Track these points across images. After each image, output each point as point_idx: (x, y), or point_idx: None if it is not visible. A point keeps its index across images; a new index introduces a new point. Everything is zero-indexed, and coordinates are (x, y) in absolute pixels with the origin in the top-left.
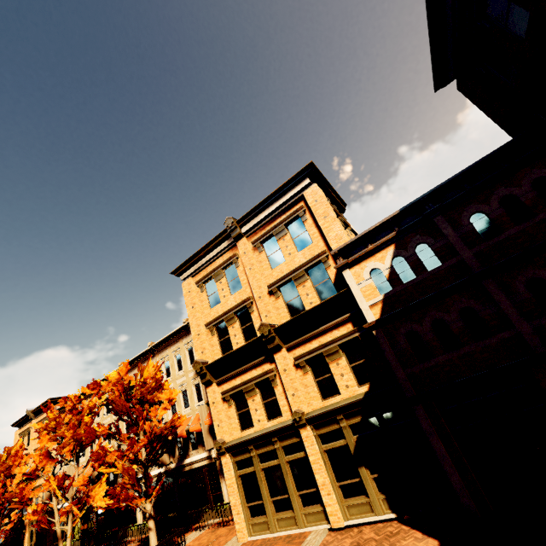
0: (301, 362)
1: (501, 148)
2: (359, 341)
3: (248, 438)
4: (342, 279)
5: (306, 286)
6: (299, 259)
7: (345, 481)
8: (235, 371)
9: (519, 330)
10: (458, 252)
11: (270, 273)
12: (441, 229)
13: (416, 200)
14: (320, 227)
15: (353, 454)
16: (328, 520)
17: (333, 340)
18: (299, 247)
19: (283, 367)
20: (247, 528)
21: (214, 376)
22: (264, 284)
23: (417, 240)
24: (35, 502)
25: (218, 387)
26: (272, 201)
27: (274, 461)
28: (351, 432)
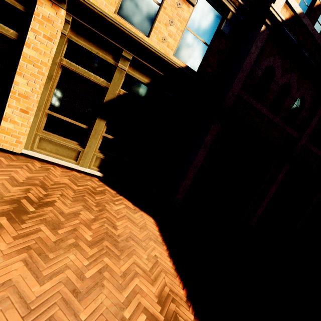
0: None
1: None
2: (219, 20)
3: None
4: None
5: None
6: None
7: (64, 117)
8: None
9: (302, 139)
10: None
11: None
12: None
13: None
14: None
15: (105, 102)
16: None
17: None
18: None
19: None
20: None
21: None
22: None
23: None
24: None
25: None
26: None
27: None
28: (121, 83)
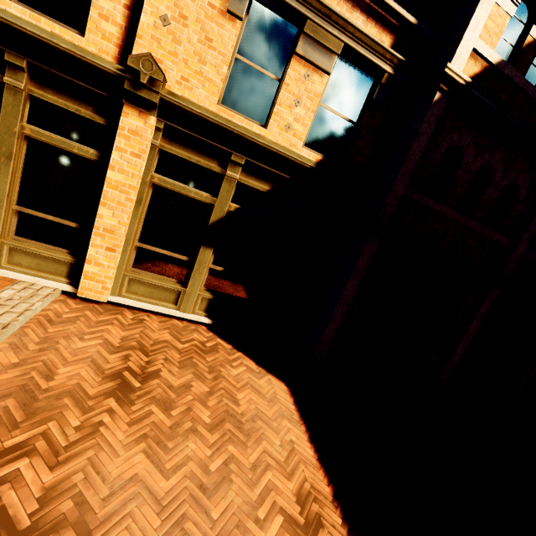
0: None
1: None
2: (369, 85)
3: None
4: None
5: None
6: None
7: (159, 249)
8: None
9: (517, 248)
10: None
11: None
12: None
13: None
14: None
15: (211, 225)
16: (70, 280)
17: (348, 25)
18: None
19: None
20: None
21: None
22: None
23: None
24: None
25: None
26: None
27: None
28: (232, 195)
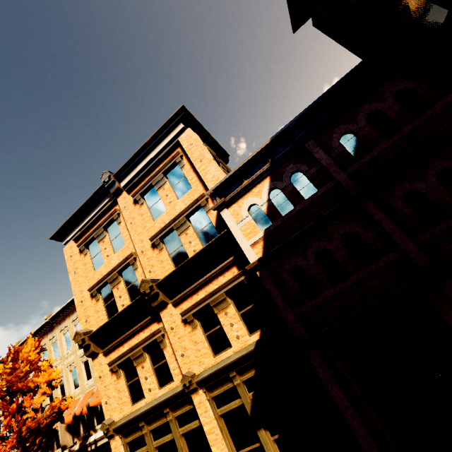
0: (188, 316)
1: (361, 64)
2: (246, 285)
3: (137, 414)
4: (223, 221)
5: (188, 233)
6: (180, 207)
7: (245, 449)
8: (121, 337)
9: (405, 249)
10: (333, 175)
11: (152, 225)
12: (313, 154)
13: (285, 126)
14: (197, 171)
15: (250, 415)
16: None
17: (218, 288)
18: (179, 195)
19: (170, 325)
20: None
21: (100, 346)
22: (146, 237)
23: (291, 168)
24: None
25: (106, 358)
26: (148, 150)
27: (168, 435)
28: (246, 390)
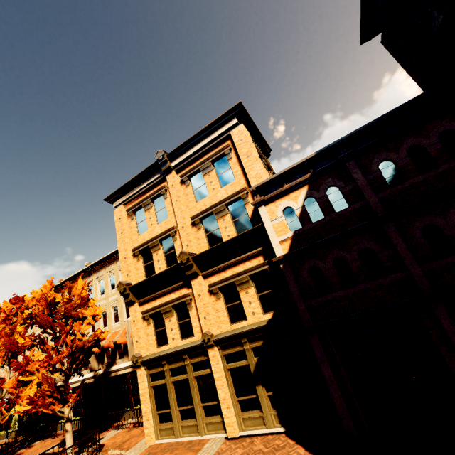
0: (215, 289)
1: (415, 99)
2: (268, 273)
3: (162, 354)
4: (258, 215)
5: (226, 219)
6: (222, 195)
7: (244, 397)
8: (155, 293)
9: (412, 272)
10: (365, 196)
11: (194, 206)
12: (352, 174)
13: (332, 144)
14: (243, 165)
15: (253, 373)
16: (225, 430)
17: (244, 271)
18: (223, 183)
19: (198, 292)
20: (155, 432)
21: (137, 297)
22: (188, 215)
23: (329, 182)
24: None
25: (140, 307)
26: (201, 138)
27: (183, 375)
28: (252, 354)
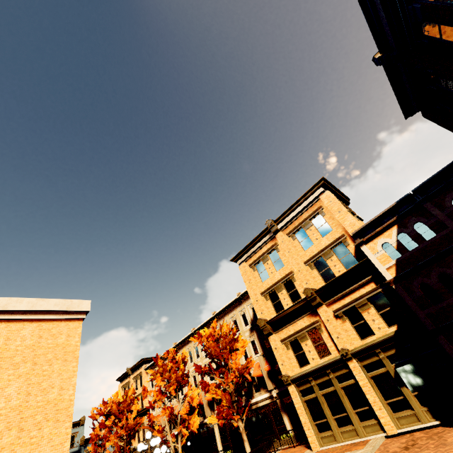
0: (339, 313)
1: None
2: (382, 295)
3: (308, 371)
4: (360, 252)
5: (333, 260)
6: (324, 242)
7: (392, 399)
8: (288, 324)
9: None
10: (447, 225)
11: (303, 253)
12: (430, 212)
13: (407, 194)
14: (336, 219)
15: (394, 377)
16: (383, 430)
17: (361, 296)
18: (323, 234)
19: (326, 318)
20: (318, 440)
21: (273, 329)
22: (300, 261)
23: (413, 220)
24: (157, 424)
25: (277, 337)
26: (298, 205)
27: (330, 388)
28: (389, 362)
